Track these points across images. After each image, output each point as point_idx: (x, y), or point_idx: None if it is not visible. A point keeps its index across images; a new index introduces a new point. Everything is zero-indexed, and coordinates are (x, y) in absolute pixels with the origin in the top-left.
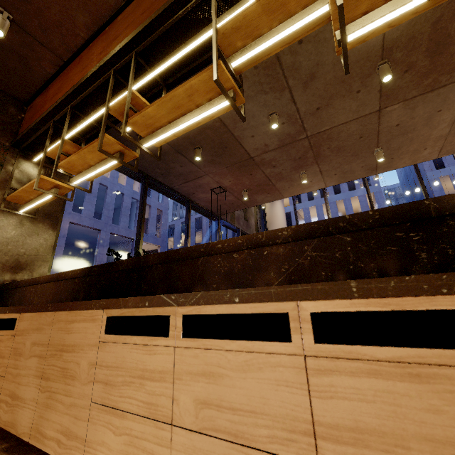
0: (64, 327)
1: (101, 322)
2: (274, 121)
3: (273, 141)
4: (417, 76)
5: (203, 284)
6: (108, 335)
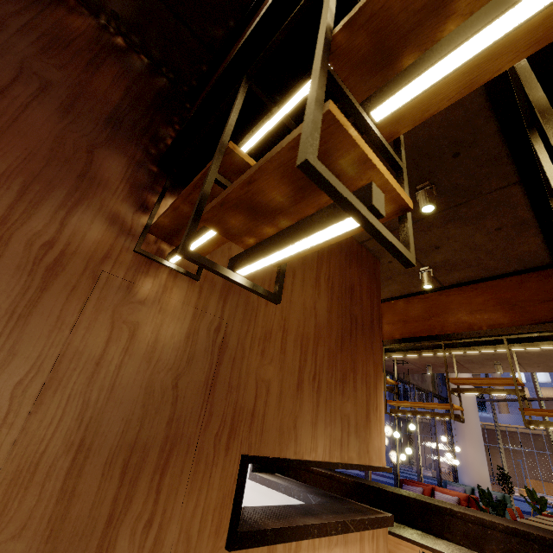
0: (393, 544)
1: (419, 552)
2: None
3: None
4: None
5: (450, 533)
6: None
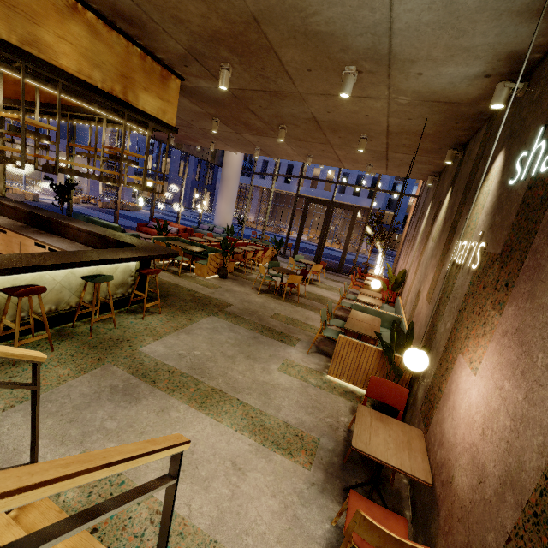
0: (24, 240)
1: (33, 242)
2: None
3: None
4: (245, 129)
5: (68, 235)
6: (35, 246)
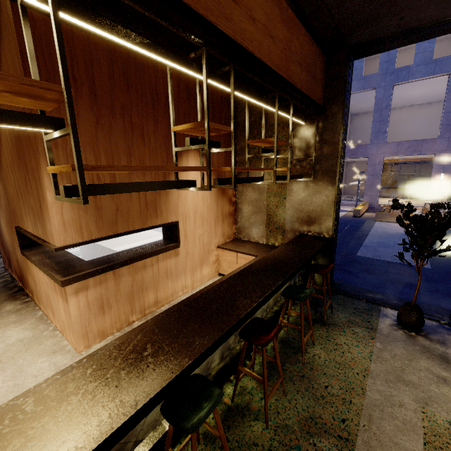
0: None
1: None
2: None
3: None
4: None
5: None
6: None
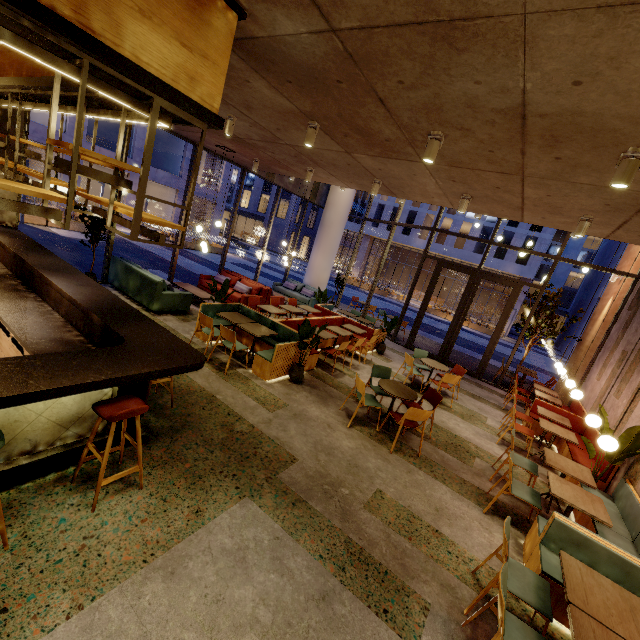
0: None
1: None
2: (226, 131)
3: (252, 134)
4: (362, 143)
5: (49, 298)
6: None
